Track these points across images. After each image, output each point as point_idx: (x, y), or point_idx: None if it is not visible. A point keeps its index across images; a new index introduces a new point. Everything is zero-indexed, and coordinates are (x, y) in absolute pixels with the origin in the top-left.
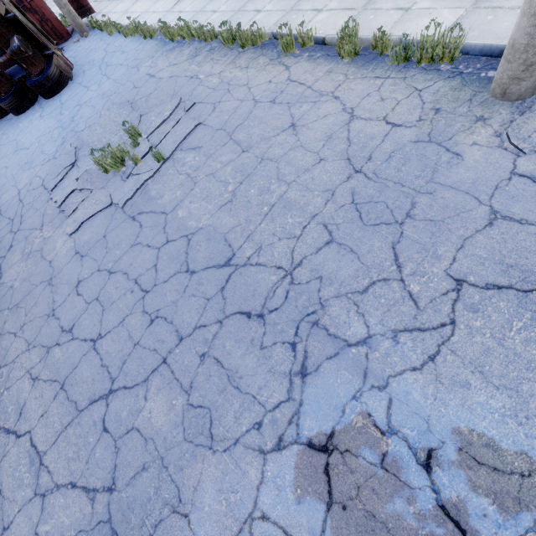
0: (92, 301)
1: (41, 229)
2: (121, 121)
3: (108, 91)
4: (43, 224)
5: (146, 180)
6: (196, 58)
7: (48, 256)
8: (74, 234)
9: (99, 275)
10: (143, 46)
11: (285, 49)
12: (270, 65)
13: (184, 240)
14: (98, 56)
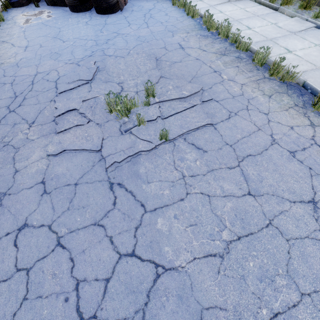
0: (22, 269)
1: (30, 126)
2: (143, 71)
3: (143, 37)
4: (35, 122)
5: (141, 150)
6: (224, 56)
7: (18, 163)
8: (52, 155)
9: (47, 234)
10: (183, 19)
11: (317, 107)
12: (295, 110)
13: (152, 271)
14: (147, 6)
